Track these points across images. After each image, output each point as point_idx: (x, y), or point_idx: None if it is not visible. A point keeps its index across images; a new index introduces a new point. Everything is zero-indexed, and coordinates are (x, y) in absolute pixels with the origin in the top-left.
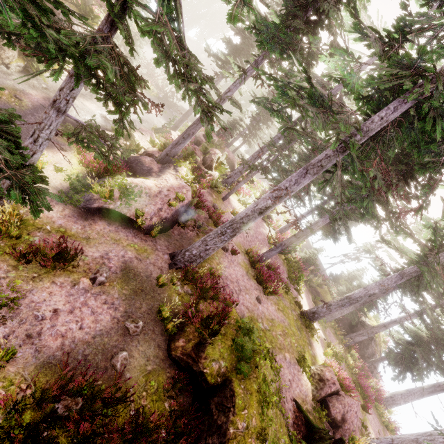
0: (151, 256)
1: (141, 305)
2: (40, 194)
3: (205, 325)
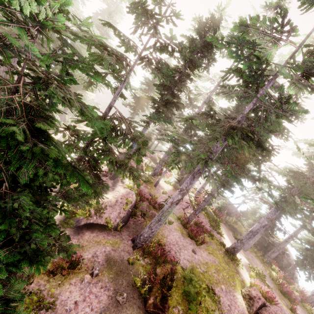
0: (121, 245)
1: (122, 282)
2: (70, 247)
3: (163, 283)
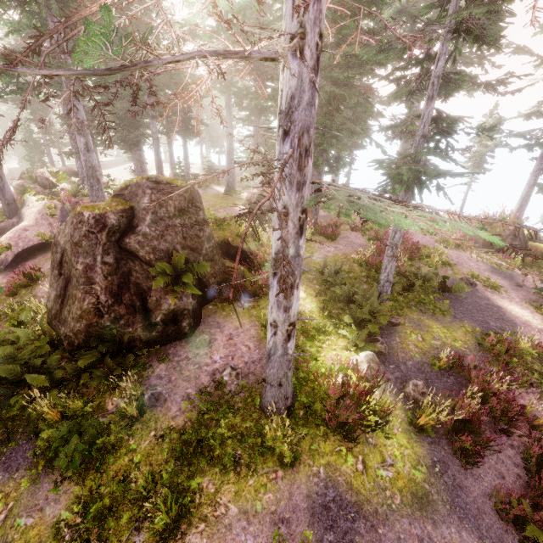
0: None
1: None
2: None
3: None
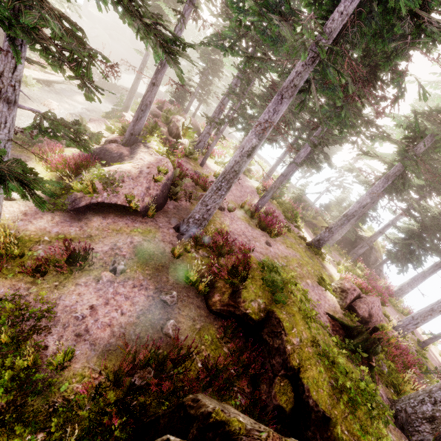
0: (157, 234)
1: (168, 279)
2: (37, 183)
3: (231, 276)
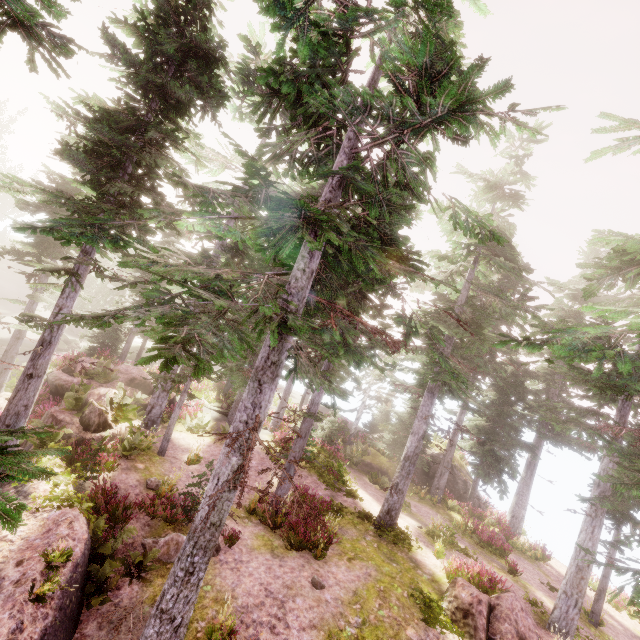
0: None
1: None
2: None
3: None
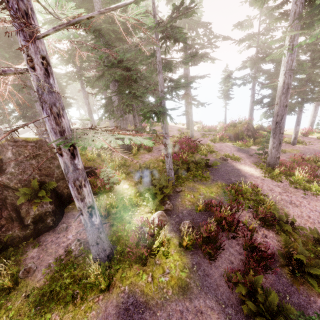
0: None
1: None
2: None
3: None
